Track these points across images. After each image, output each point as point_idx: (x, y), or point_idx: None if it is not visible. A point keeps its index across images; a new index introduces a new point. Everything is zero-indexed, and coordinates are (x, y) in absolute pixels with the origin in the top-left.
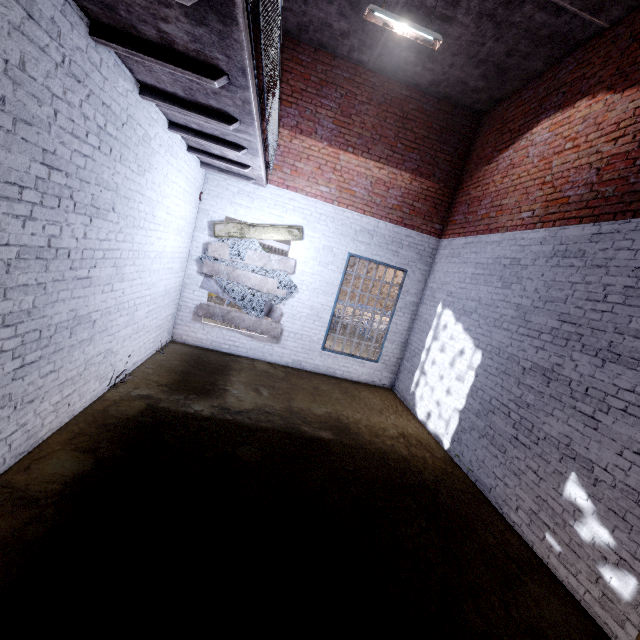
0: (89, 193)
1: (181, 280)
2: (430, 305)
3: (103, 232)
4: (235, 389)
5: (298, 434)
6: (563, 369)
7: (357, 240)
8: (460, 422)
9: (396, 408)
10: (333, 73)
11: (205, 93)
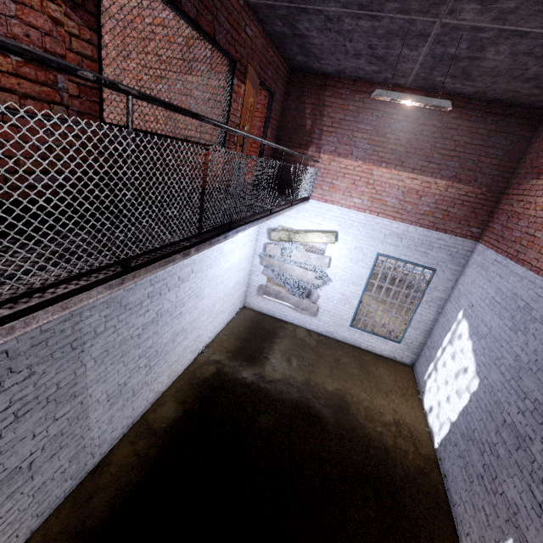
0: (177, 277)
1: (249, 269)
2: (454, 307)
3: (187, 287)
4: (274, 358)
5: (305, 408)
6: (532, 444)
7: (386, 242)
8: (449, 432)
9: (405, 391)
10: (370, 99)
11: None
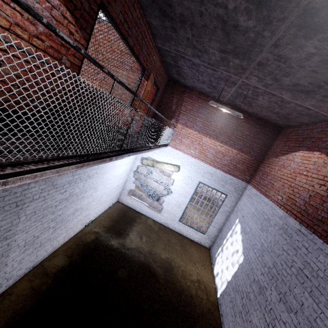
0: (87, 174)
1: (126, 178)
2: (234, 216)
3: (91, 181)
4: (132, 235)
5: (147, 267)
6: (266, 291)
7: (204, 176)
8: (226, 287)
9: (205, 263)
10: (206, 103)
11: None
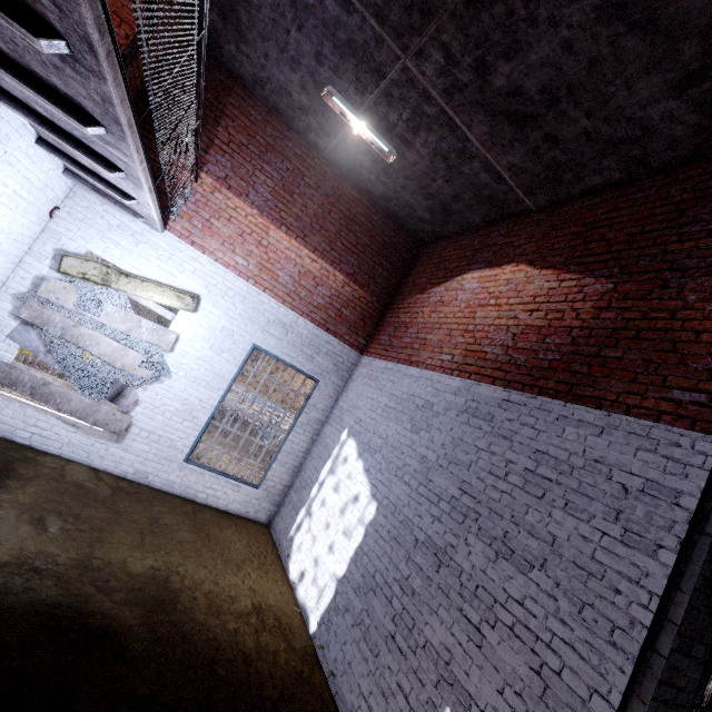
0: None
1: None
2: (336, 428)
3: None
4: None
5: (75, 618)
6: (456, 553)
7: (268, 331)
8: (335, 596)
9: (264, 559)
10: (284, 143)
11: (40, 60)
